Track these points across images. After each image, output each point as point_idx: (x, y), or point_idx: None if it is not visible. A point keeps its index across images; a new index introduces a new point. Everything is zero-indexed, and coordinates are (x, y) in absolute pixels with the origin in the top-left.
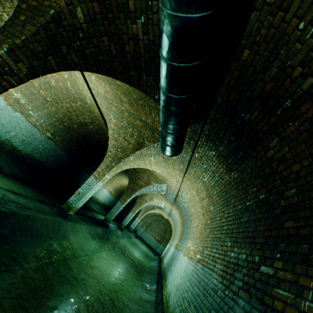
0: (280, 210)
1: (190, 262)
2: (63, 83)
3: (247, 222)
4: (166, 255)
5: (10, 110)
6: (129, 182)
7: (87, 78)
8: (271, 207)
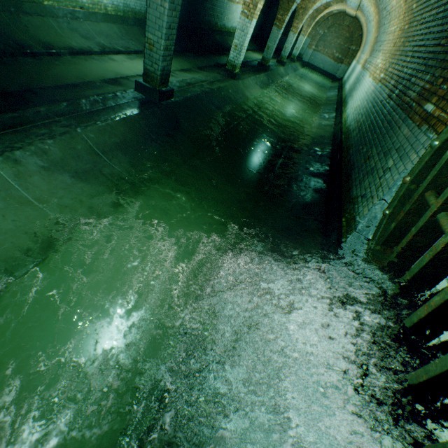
0: (447, 27)
1: (372, 84)
2: None
3: (428, 36)
4: (348, 79)
5: None
6: None
7: None
8: (446, 22)
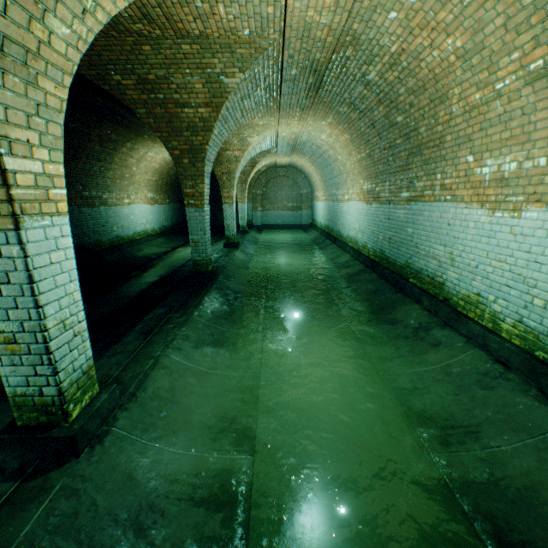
0: None
1: None
2: None
3: None
4: (337, 222)
5: None
6: (164, 141)
7: None
8: None
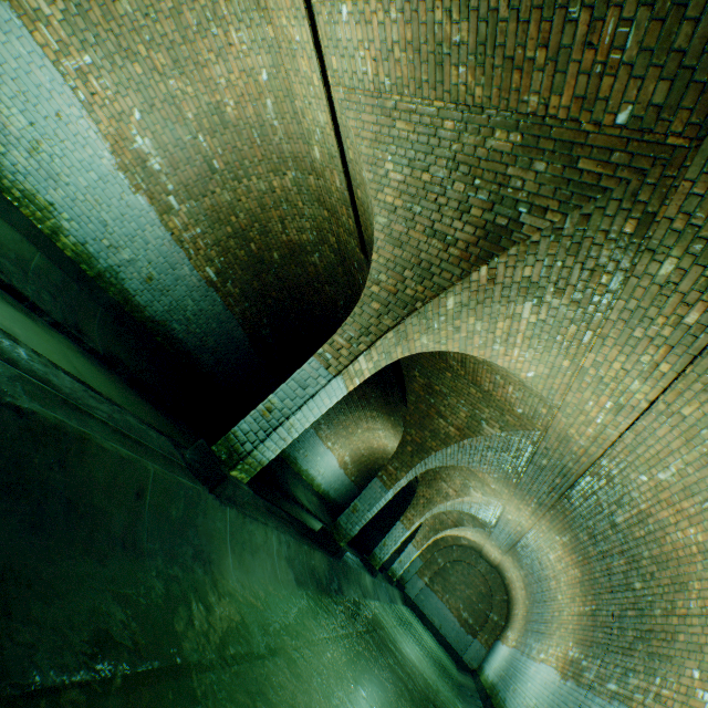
0: None
1: None
2: (254, 108)
3: None
4: (510, 684)
5: (123, 184)
6: (407, 424)
7: (324, 39)
8: None
